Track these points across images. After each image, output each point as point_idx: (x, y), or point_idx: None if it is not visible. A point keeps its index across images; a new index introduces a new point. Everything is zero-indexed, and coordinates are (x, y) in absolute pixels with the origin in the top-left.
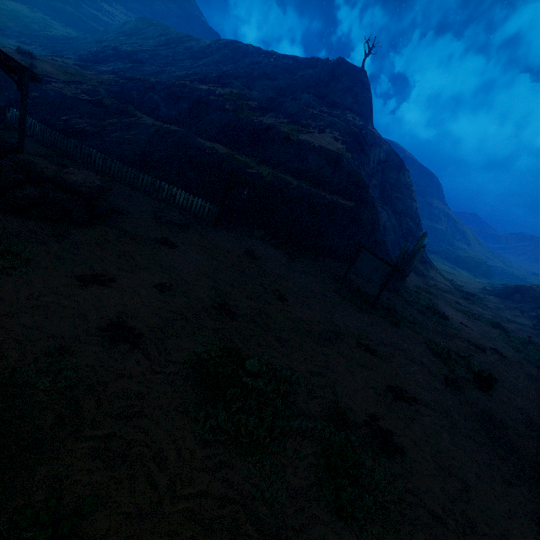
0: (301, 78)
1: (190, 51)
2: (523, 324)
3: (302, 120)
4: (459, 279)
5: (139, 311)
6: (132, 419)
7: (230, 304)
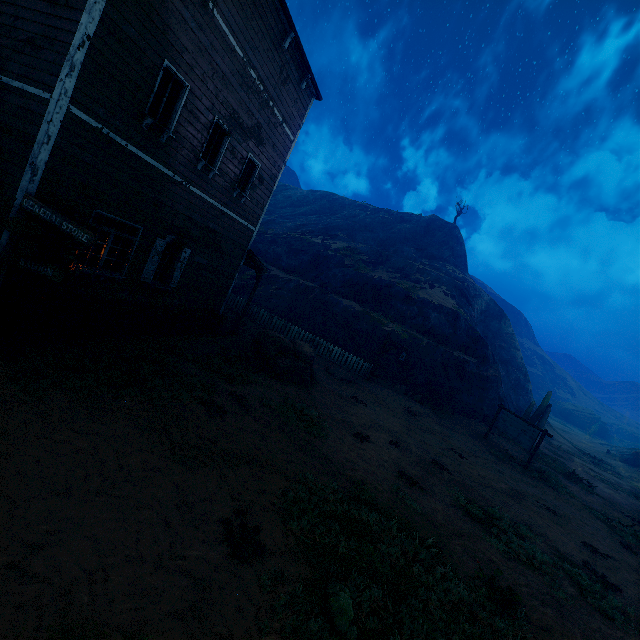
0: (399, 231)
1: (289, 199)
2: None
3: (411, 274)
4: (576, 439)
5: (402, 464)
6: (462, 537)
7: (438, 460)
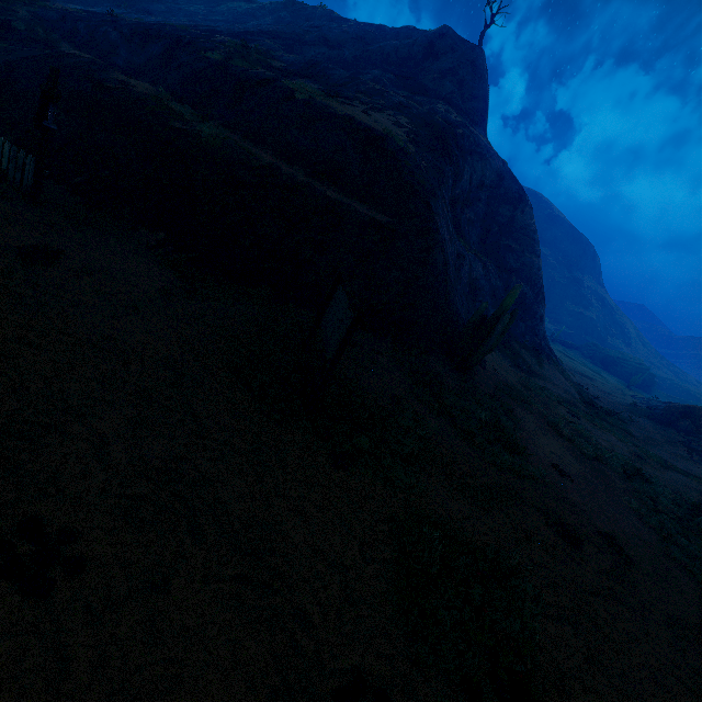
0: (379, 49)
1: (233, 11)
2: (689, 473)
3: (349, 91)
4: (598, 387)
5: None
6: None
7: None
